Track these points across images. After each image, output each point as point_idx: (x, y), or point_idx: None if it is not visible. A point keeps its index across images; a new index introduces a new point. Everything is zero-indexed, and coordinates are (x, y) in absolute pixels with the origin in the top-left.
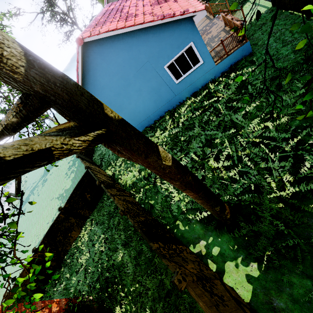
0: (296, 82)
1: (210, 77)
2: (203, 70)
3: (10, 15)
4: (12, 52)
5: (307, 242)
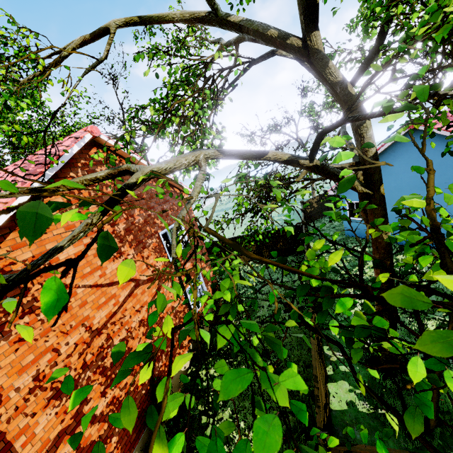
0: None
1: None
2: None
3: (375, 89)
4: (372, 151)
5: (445, 451)
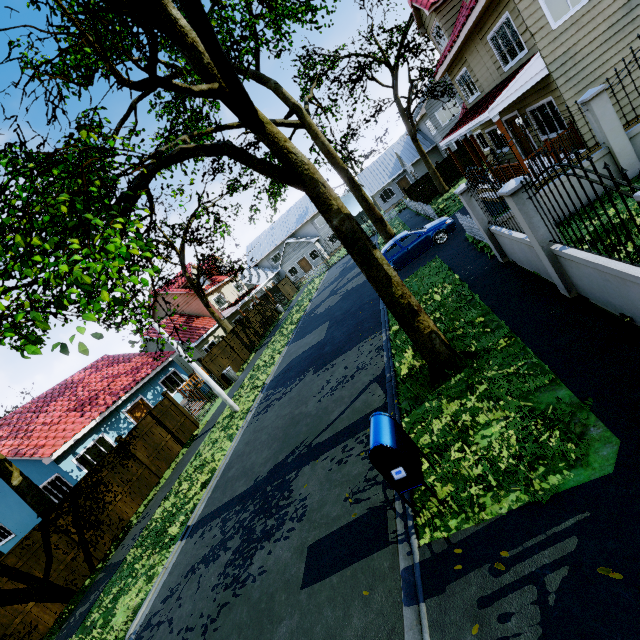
0: None
1: None
2: None
3: None
4: None
5: None
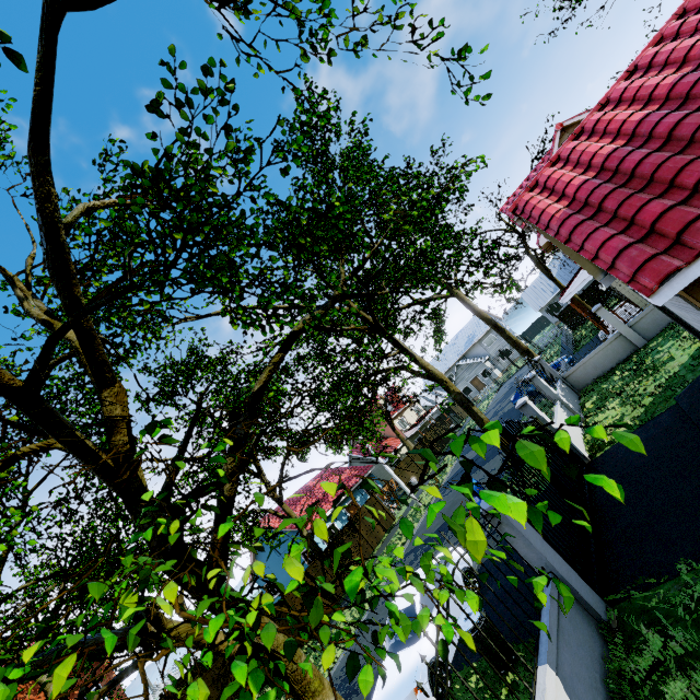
0: None
1: None
2: None
3: None
4: None
5: None
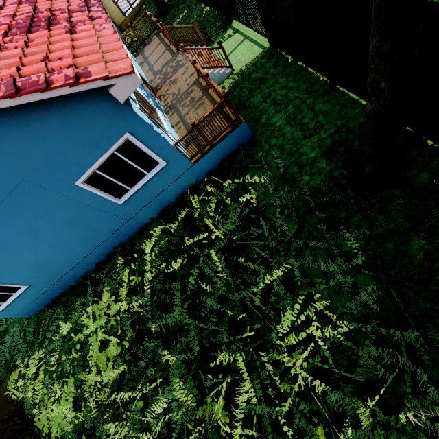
0: (345, 233)
1: (187, 182)
2: (171, 175)
3: None
4: None
5: None
